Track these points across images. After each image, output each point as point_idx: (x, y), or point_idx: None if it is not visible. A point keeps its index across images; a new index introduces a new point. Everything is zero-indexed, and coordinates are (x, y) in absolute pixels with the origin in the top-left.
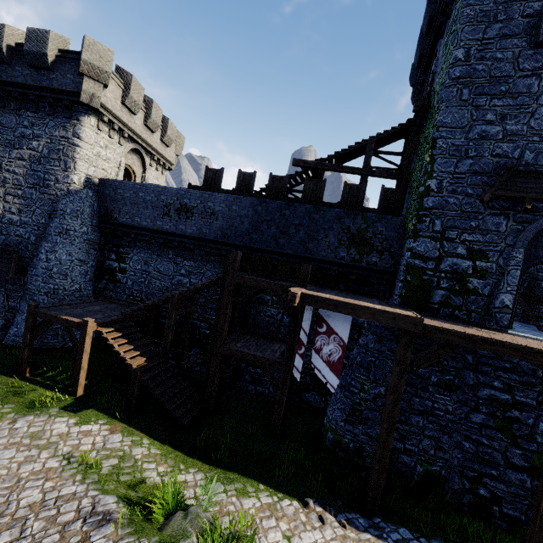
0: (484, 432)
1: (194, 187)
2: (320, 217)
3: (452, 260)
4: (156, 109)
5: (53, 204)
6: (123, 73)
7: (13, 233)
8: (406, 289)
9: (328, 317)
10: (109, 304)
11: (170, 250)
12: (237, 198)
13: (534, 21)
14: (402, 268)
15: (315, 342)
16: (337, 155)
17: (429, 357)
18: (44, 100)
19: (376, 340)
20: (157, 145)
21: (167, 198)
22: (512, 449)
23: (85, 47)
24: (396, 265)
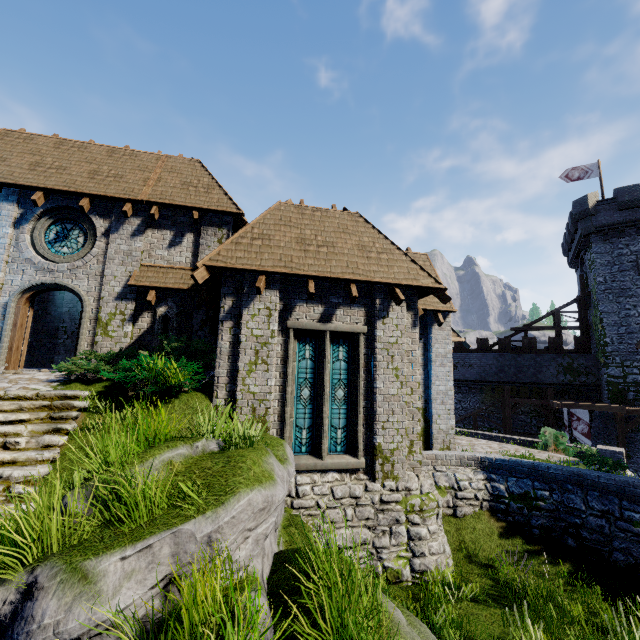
0: None
1: None
2: (541, 359)
3: (632, 376)
4: None
5: None
6: None
7: None
8: (611, 394)
9: (576, 412)
10: None
11: None
12: (483, 355)
13: (635, 264)
14: (604, 383)
15: (572, 425)
16: (537, 321)
17: (634, 423)
18: None
19: (602, 422)
20: None
21: None
22: None
23: None
24: (599, 381)
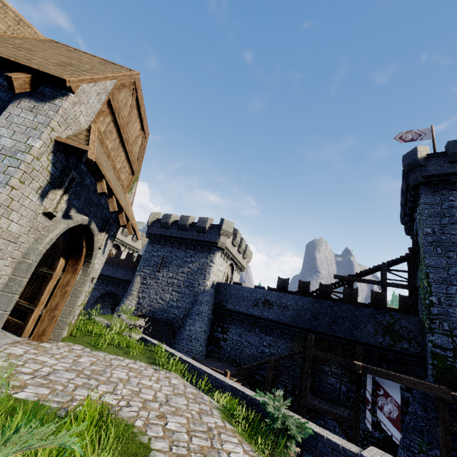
0: None
1: (271, 289)
2: (359, 313)
3: None
4: (244, 242)
5: (195, 296)
6: (233, 229)
7: (171, 312)
8: (436, 370)
9: (383, 384)
10: (222, 362)
11: (257, 328)
12: (301, 298)
13: None
14: (428, 354)
15: (377, 401)
16: (362, 273)
17: None
18: (198, 245)
19: (422, 409)
20: (240, 259)
21: (256, 295)
22: None
23: (223, 224)
24: (424, 352)
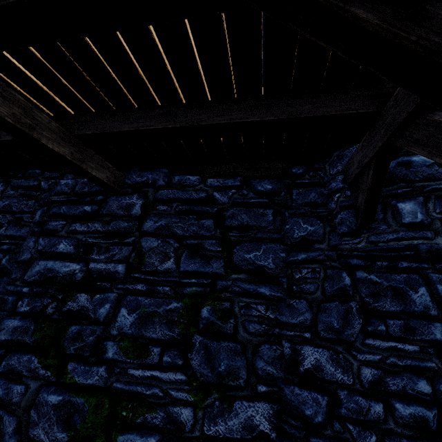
0: (3, 363)
1: None
2: None
3: None
4: None
5: None
6: None
7: None
8: None
9: None
10: None
11: None
12: None
13: None
14: None
15: None
16: None
17: None
18: None
19: None
20: None
21: None
22: (44, 394)
23: None
24: None
